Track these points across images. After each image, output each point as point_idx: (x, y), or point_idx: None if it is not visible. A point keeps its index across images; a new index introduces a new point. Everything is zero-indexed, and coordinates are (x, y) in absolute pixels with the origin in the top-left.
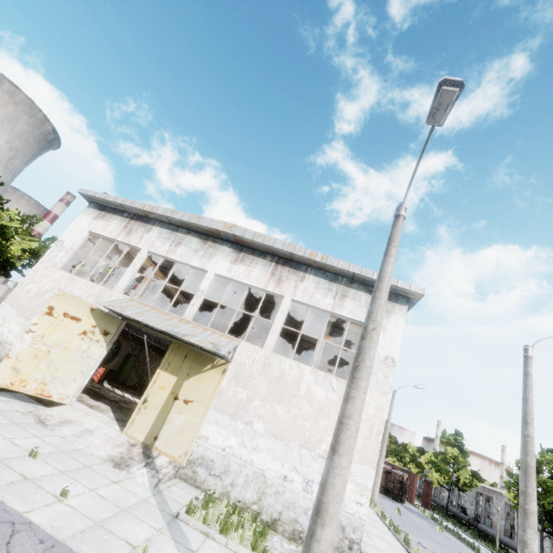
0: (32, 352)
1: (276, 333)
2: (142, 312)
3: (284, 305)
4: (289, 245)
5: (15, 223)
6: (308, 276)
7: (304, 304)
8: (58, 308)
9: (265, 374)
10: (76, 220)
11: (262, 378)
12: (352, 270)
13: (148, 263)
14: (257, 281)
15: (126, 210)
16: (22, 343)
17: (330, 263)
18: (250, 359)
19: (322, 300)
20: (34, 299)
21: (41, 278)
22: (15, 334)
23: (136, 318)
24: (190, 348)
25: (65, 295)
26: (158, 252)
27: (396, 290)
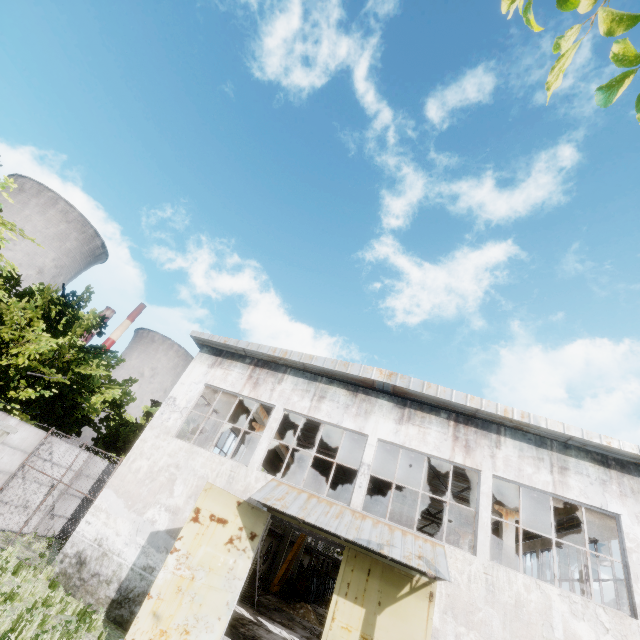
0: (175, 583)
1: (487, 530)
2: (305, 505)
3: (485, 484)
4: (473, 399)
5: (101, 370)
6: (505, 440)
7: (510, 481)
8: (204, 508)
9: (493, 601)
10: (188, 370)
11: (490, 609)
12: (569, 432)
13: (262, 414)
14: (437, 448)
15: (248, 354)
16: (165, 570)
17: (535, 422)
18: (463, 575)
19: (535, 475)
20: (145, 482)
21: (151, 451)
22: (124, 538)
23: (309, 519)
24: (372, 557)
25: (211, 488)
26: (298, 410)
27: (634, 459)
